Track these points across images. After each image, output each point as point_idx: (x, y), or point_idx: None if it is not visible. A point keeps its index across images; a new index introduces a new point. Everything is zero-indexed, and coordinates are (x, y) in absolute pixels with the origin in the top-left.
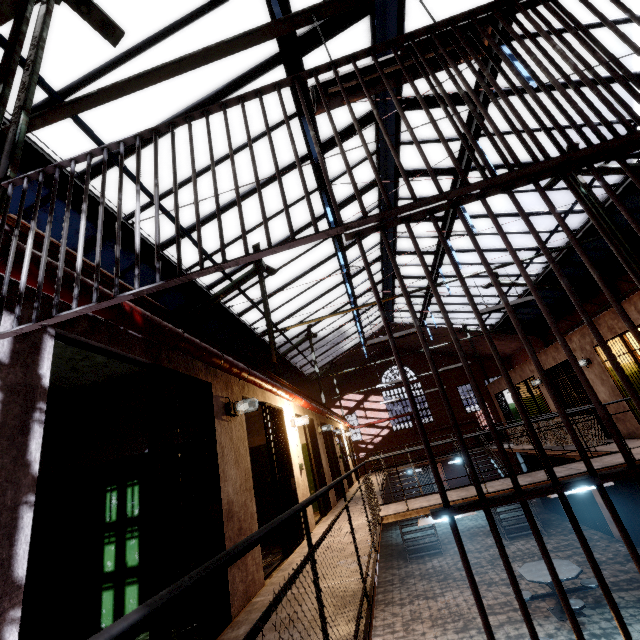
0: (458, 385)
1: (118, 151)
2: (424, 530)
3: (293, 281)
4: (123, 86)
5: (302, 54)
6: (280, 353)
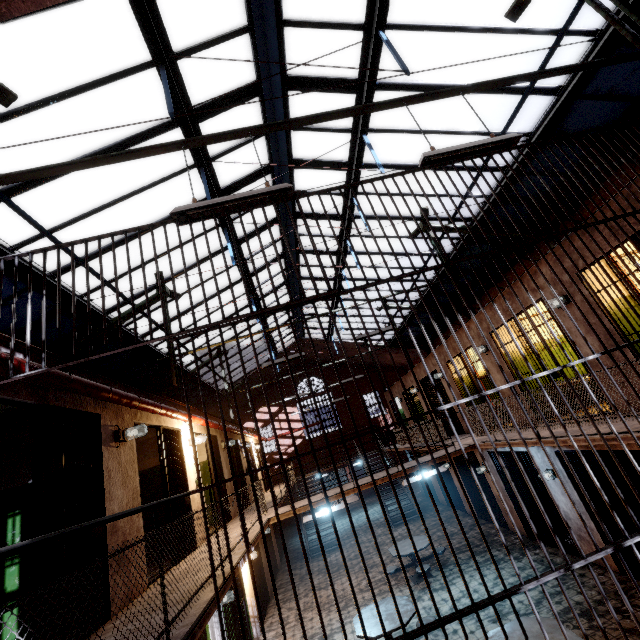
0: (364, 393)
1: (6, 189)
2: (326, 529)
3: (200, 304)
4: (17, 176)
5: (198, 121)
6: (189, 371)
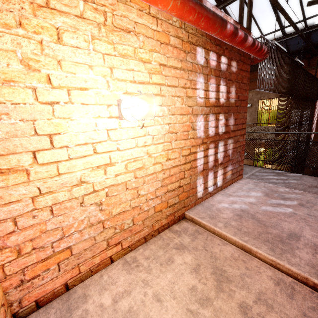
0: None
1: None
2: None
3: None
4: None
5: None
6: None
